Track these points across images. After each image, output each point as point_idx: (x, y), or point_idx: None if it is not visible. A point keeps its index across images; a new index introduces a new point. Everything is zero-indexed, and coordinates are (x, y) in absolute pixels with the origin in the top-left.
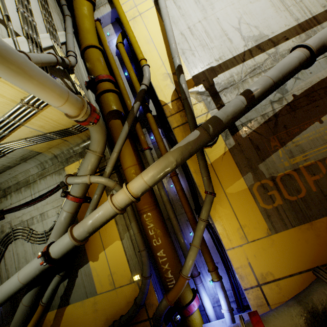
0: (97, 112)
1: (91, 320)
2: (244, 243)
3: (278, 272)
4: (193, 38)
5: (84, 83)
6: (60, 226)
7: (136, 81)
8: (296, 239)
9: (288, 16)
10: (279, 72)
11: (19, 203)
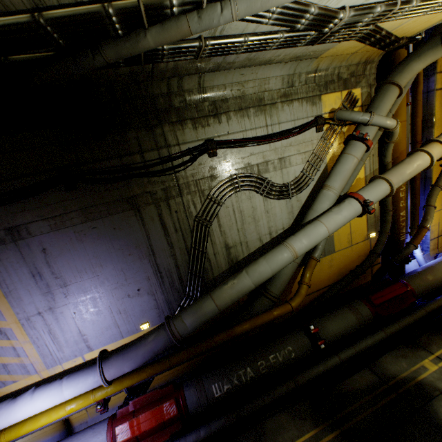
0: None
1: (325, 275)
2: (441, 209)
3: None
4: None
5: None
6: (348, 176)
7: None
8: None
9: None
10: None
11: (244, 134)
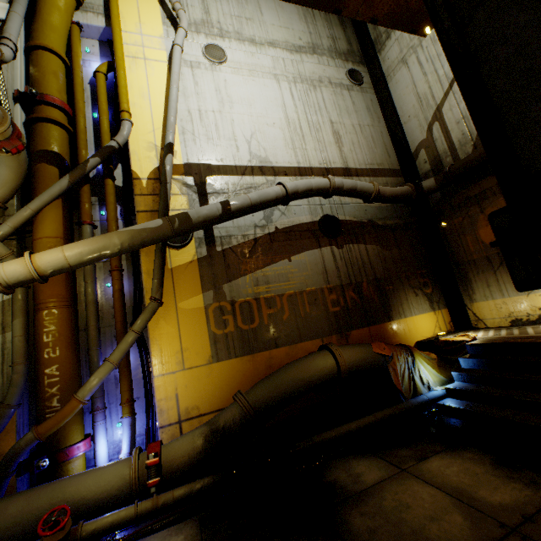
0: (24, 141)
1: None
2: (180, 370)
3: (206, 406)
4: (201, 124)
5: (14, 90)
6: None
7: (107, 132)
8: (235, 370)
9: (293, 155)
10: (258, 197)
11: None
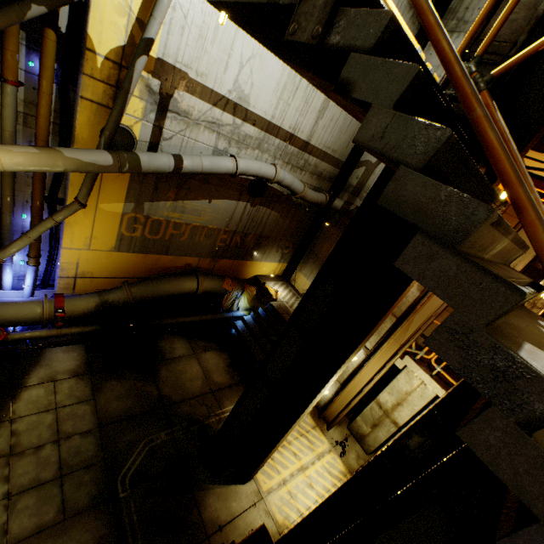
0: None
1: None
2: (85, 250)
3: (99, 274)
4: (202, 6)
5: None
6: None
7: None
8: (129, 260)
9: (274, 106)
10: (210, 169)
11: None
